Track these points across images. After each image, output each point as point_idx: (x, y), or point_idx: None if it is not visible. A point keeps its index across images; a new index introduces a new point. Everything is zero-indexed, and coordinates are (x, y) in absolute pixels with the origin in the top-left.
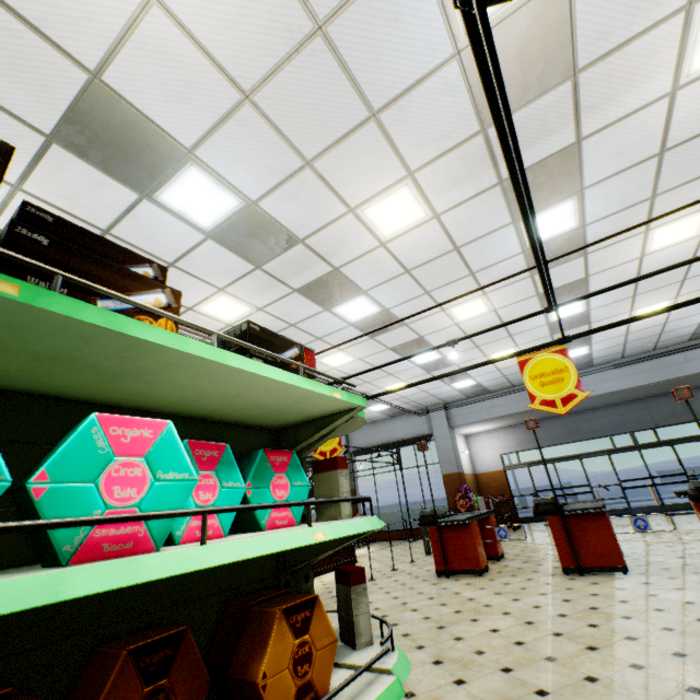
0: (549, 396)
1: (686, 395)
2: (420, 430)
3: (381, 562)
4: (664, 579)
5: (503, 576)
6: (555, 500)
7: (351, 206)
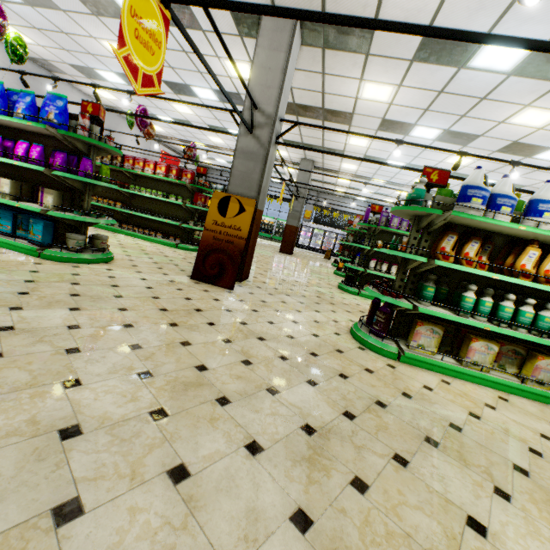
0: None
1: None
2: None
3: None
4: None
5: None
6: None
7: (543, 181)
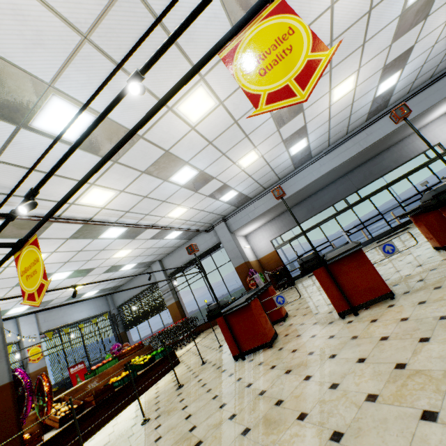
0: (278, 83)
1: (404, 112)
2: (211, 242)
3: (197, 356)
4: (432, 291)
5: (290, 341)
6: (316, 254)
7: None
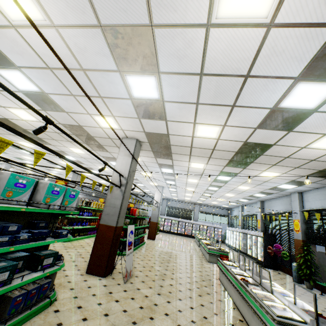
0: None
1: None
2: None
3: None
4: None
5: None
6: None
7: None
